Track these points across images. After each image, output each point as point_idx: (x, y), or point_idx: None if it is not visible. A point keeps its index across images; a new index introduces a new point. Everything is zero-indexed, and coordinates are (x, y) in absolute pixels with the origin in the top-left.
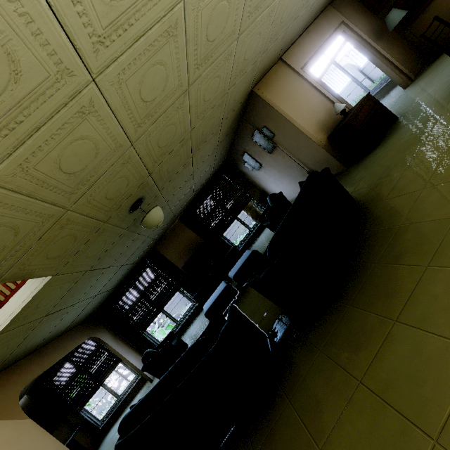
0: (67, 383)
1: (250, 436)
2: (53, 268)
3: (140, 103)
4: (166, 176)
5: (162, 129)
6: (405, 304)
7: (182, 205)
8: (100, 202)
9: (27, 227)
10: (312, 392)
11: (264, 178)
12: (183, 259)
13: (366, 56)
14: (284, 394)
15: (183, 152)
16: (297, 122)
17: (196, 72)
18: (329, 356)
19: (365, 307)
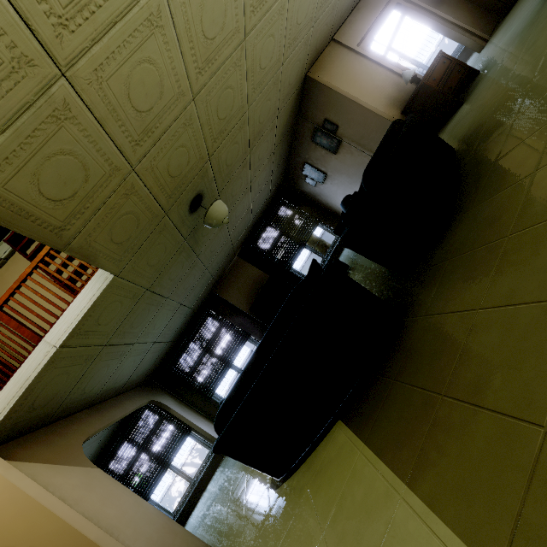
0: (128, 468)
1: (383, 374)
2: (115, 263)
3: (201, 38)
4: (225, 171)
5: (221, 91)
6: (543, 154)
7: (240, 234)
8: (163, 177)
9: (96, 174)
10: (451, 288)
11: (331, 192)
12: (249, 300)
13: (428, 25)
14: (415, 317)
15: (241, 140)
16: (363, 101)
17: (252, 19)
18: (462, 253)
19: (494, 193)
